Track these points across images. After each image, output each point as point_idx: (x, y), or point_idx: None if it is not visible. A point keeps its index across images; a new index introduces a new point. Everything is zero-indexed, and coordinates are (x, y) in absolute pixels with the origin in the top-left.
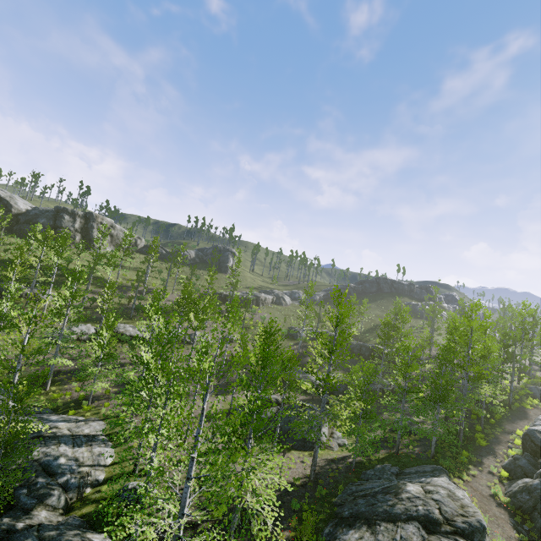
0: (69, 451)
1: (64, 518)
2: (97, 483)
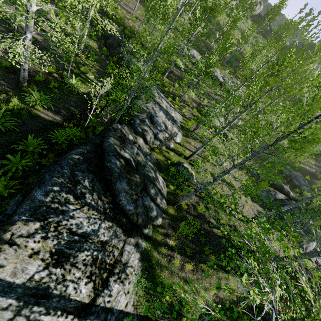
0: (163, 118)
1: (149, 152)
2: (169, 147)
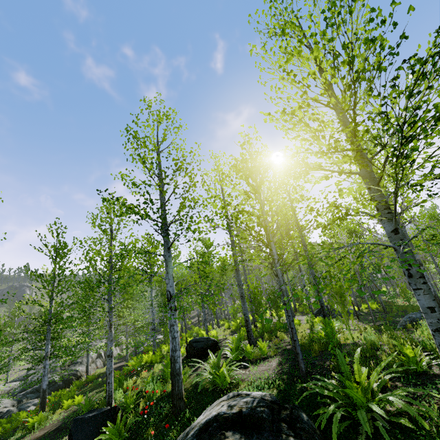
0: None
1: None
2: None
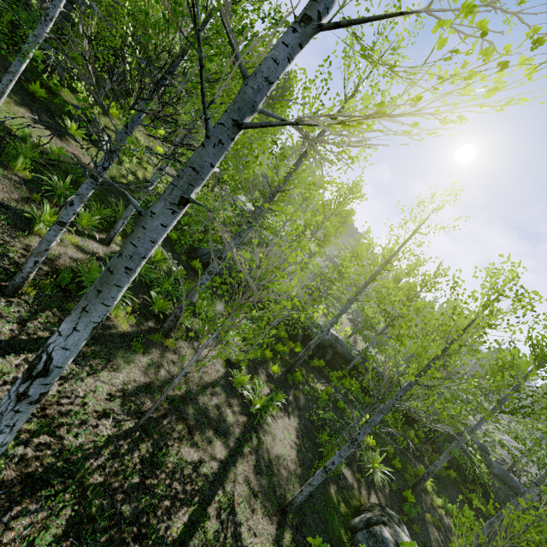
0: None
1: None
2: None
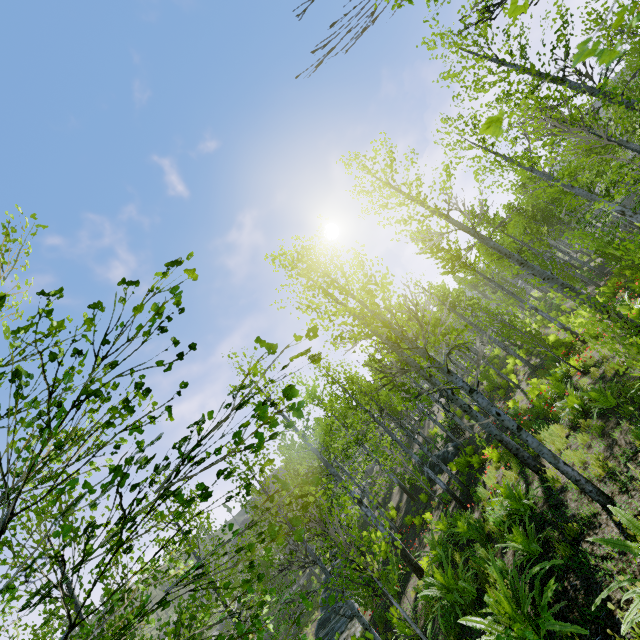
0: None
1: None
2: None
